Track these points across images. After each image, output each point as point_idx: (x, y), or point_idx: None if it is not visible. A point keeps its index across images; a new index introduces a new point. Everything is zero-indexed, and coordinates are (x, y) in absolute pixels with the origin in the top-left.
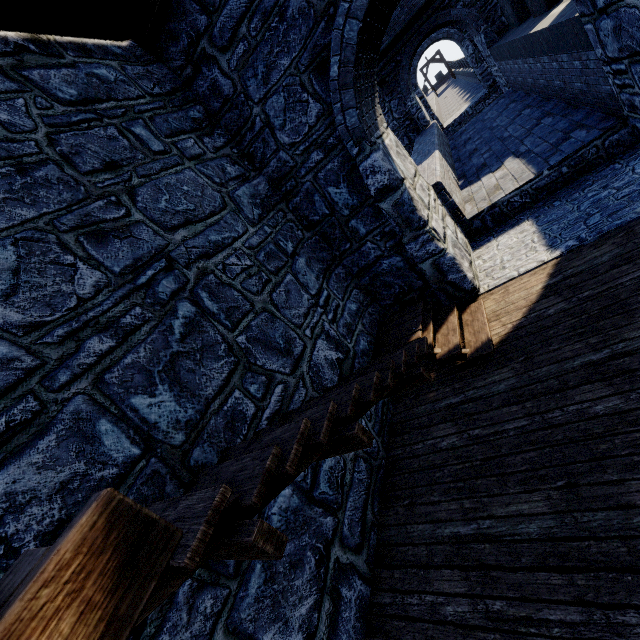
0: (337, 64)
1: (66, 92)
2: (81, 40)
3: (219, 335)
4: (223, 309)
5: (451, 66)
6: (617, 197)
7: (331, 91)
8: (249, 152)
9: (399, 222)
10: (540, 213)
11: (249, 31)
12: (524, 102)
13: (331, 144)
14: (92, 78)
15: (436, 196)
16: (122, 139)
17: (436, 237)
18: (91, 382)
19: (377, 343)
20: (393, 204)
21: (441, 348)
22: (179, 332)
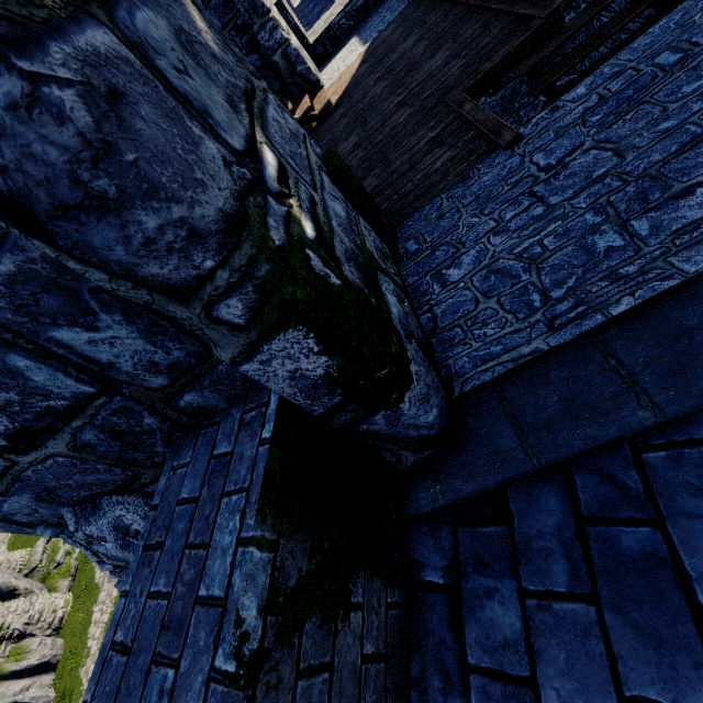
0: None
1: None
2: None
3: None
4: None
5: None
6: (399, 1)
7: None
8: None
9: (247, 8)
10: (360, 30)
11: None
12: None
13: None
14: None
15: (280, 14)
16: None
17: (280, 26)
18: None
19: None
20: None
21: (299, 115)
22: None
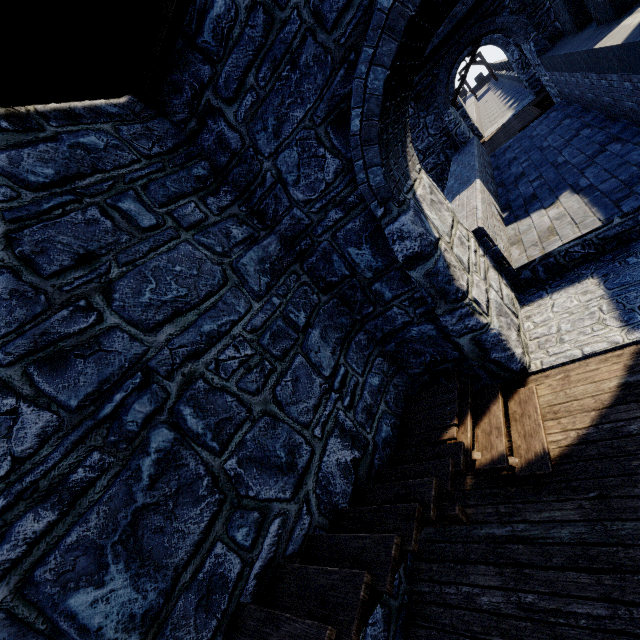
0: (359, 117)
1: (40, 173)
2: (69, 105)
3: (202, 465)
4: (211, 425)
5: (492, 67)
6: None
7: (351, 147)
8: (259, 209)
9: (432, 293)
10: (609, 270)
11: (257, 81)
12: (582, 119)
13: (352, 202)
14: (76, 149)
15: (477, 244)
16: (104, 220)
17: (477, 310)
18: (13, 588)
19: (402, 426)
20: (425, 273)
21: (481, 453)
22: (148, 475)
